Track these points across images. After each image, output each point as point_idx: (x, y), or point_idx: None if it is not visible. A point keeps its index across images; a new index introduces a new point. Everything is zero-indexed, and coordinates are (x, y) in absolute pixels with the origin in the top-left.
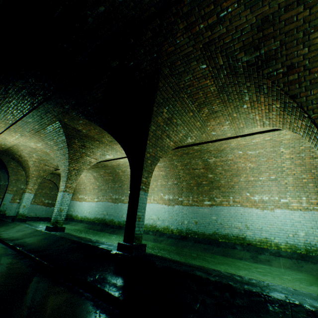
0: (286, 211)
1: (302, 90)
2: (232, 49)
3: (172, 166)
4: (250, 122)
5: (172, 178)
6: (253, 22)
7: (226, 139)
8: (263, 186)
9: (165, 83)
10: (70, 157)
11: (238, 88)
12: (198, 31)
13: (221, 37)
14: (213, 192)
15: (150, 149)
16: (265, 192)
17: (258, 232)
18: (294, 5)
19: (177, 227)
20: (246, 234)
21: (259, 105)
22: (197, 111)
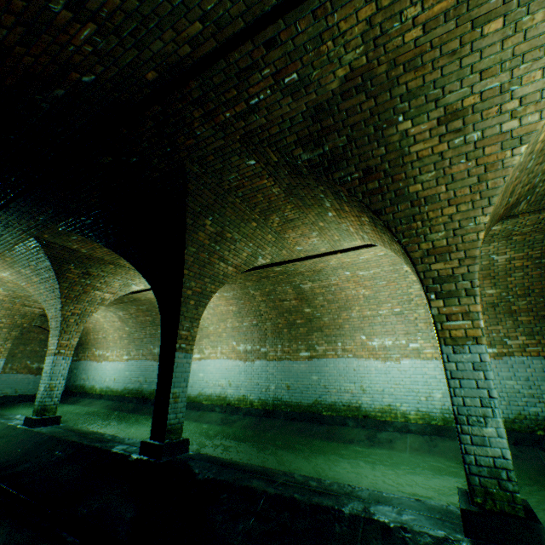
0: (417, 361)
1: (387, 204)
2: (285, 143)
3: (248, 297)
4: (346, 235)
5: (249, 315)
6: (304, 109)
7: (321, 256)
8: (385, 324)
9: (198, 184)
10: (64, 295)
11: (312, 192)
12: (224, 121)
13: (265, 126)
14: (313, 336)
15: (191, 282)
16: (387, 333)
17: (379, 397)
18: (353, 92)
19: (260, 397)
20: (362, 401)
21: (347, 214)
22: (262, 220)
